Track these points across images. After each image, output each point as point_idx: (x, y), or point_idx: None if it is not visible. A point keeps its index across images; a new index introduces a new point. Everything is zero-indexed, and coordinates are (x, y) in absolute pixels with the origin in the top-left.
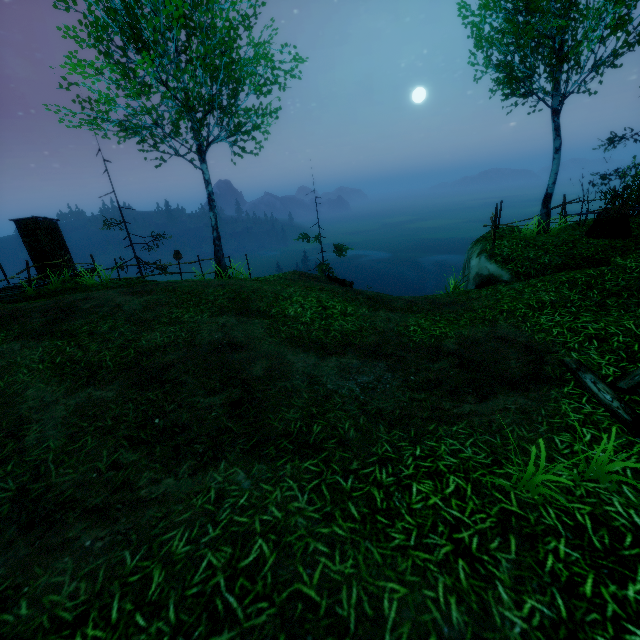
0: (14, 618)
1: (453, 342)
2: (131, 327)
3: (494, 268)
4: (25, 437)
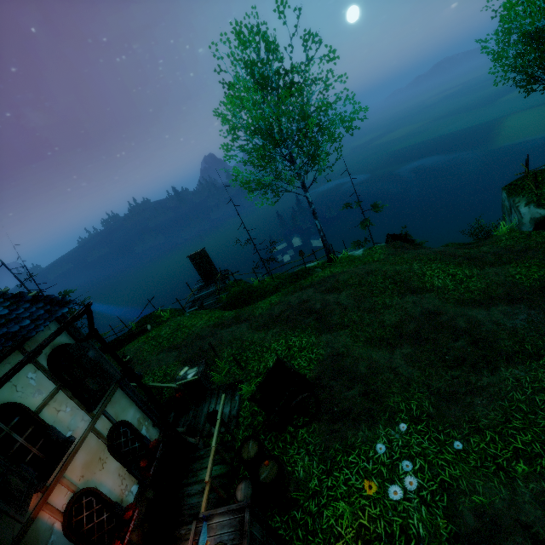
0: (485, 423)
1: None
2: (369, 315)
3: (544, 214)
4: (402, 374)
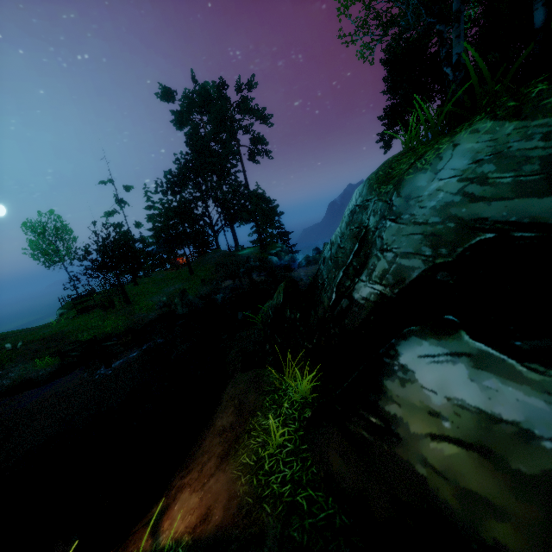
0: None
1: (49, 325)
2: None
3: (63, 311)
4: None
